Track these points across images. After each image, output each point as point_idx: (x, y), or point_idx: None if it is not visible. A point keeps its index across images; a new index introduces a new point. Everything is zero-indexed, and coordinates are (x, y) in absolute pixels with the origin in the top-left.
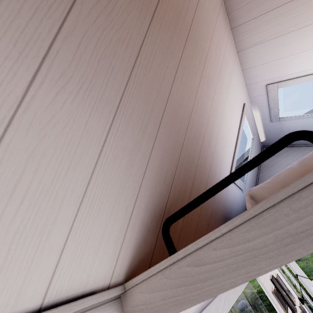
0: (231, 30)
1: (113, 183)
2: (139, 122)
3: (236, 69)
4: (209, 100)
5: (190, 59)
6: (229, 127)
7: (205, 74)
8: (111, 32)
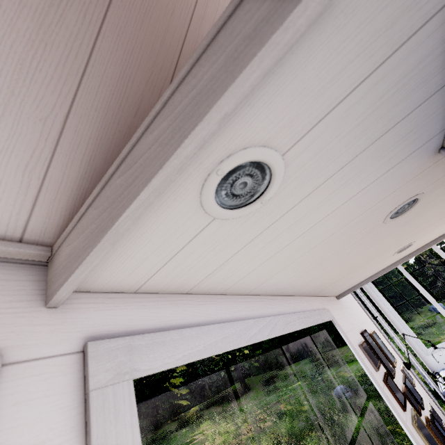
0: None
1: None
2: None
3: None
4: None
5: None
6: None
7: None
8: None
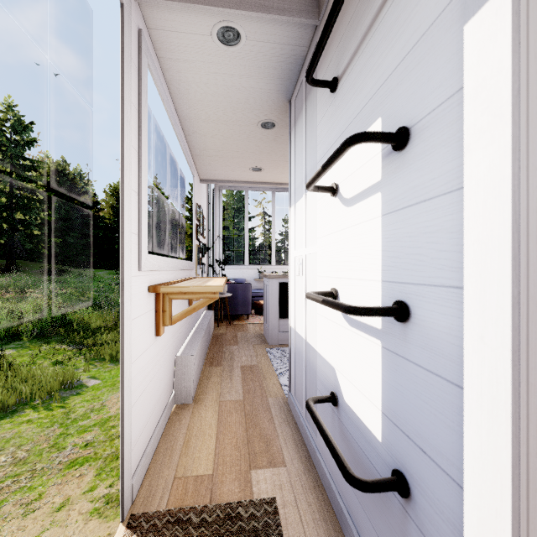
0: None
1: None
2: None
3: None
4: None
5: None
6: None
7: None
8: None
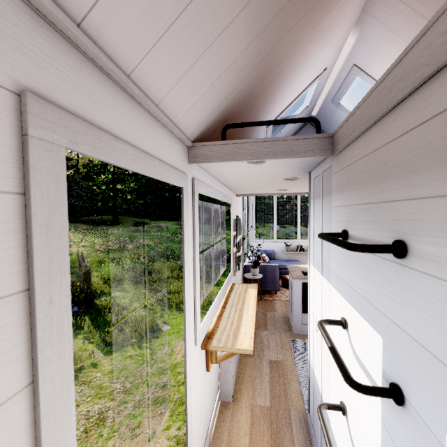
0: None
1: (224, 84)
2: (256, 52)
3: (348, 28)
4: (302, 53)
5: (316, 10)
6: (298, 85)
7: (317, 27)
8: None
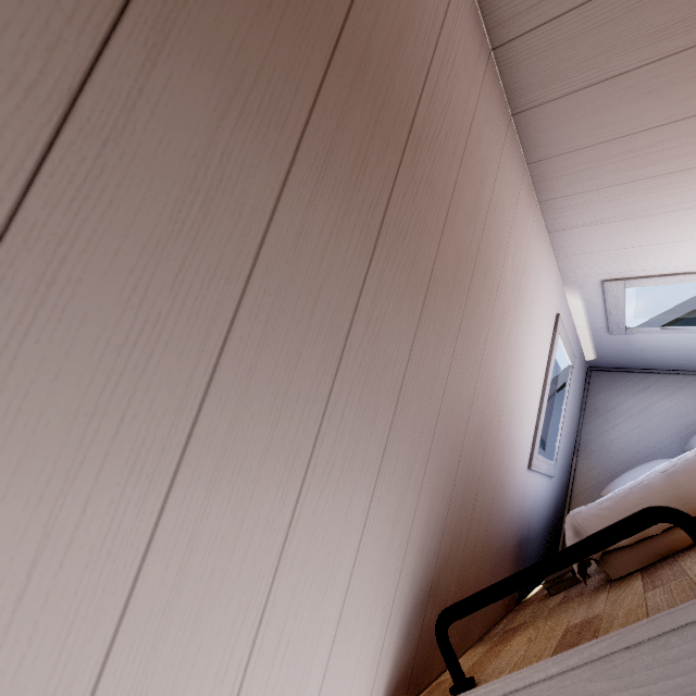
0: (538, 203)
1: (371, 579)
2: (405, 465)
3: (546, 261)
4: (500, 355)
5: (474, 310)
6: (531, 376)
7: (496, 315)
8: (378, 360)
